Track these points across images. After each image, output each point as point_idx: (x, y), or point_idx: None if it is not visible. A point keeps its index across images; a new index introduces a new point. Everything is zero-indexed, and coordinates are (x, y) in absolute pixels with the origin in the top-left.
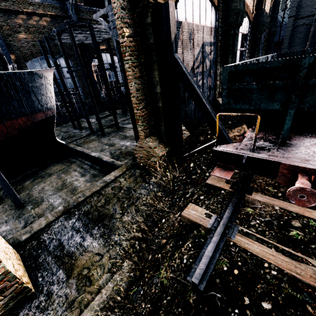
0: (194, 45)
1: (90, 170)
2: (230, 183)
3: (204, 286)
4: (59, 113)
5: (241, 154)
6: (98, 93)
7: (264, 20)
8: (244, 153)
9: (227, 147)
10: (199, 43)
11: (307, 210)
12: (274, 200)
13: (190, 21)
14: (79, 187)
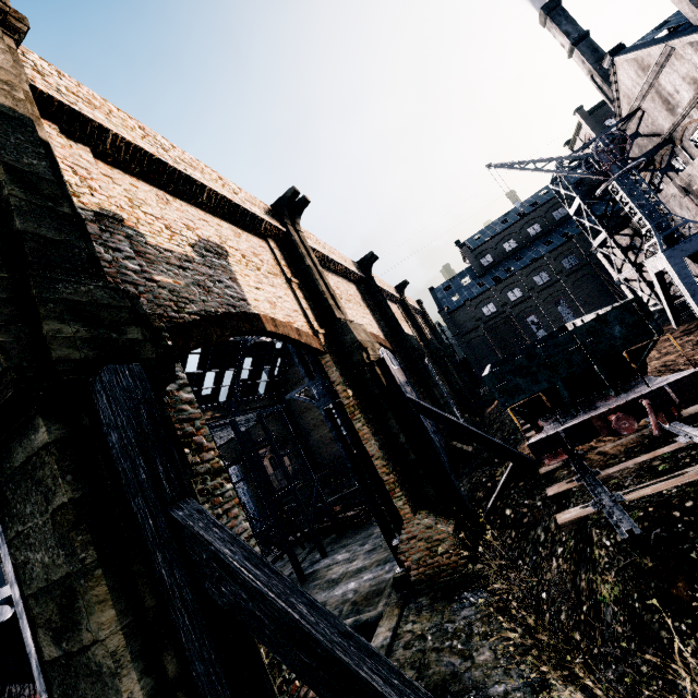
0: None
1: None
2: (572, 481)
3: (639, 530)
4: None
5: (555, 432)
6: None
7: (438, 347)
8: (557, 430)
9: (537, 436)
10: None
11: (654, 452)
12: (624, 464)
13: None
14: None
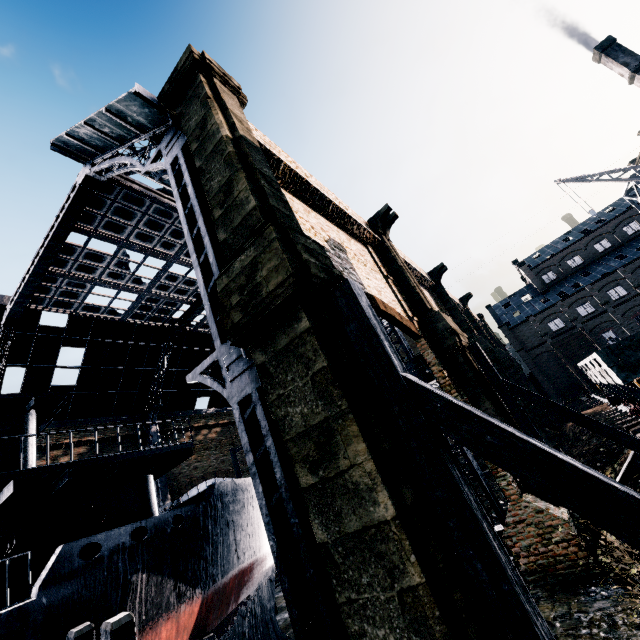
0: None
1: None
2: None
3: None
4: None
5: None
6: None
7: (506, 355)
8: None
9: None
10: None
11: None
12: None
13: None
14: None
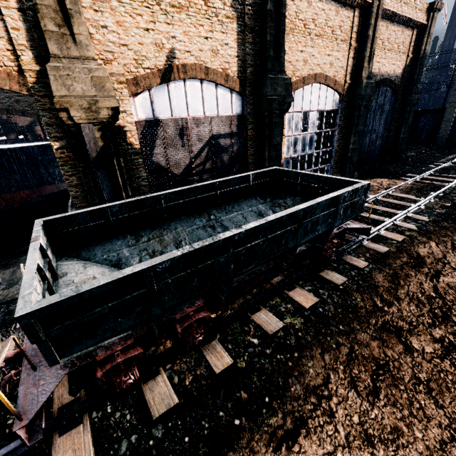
0: (192, 141)
1: None
2: None
3: None
4: None
5: None
6: None
7: (362, 94)
8: None
9: None
10: (203, 137)
11: (65, 382)
12: None
13: (183, 115)
14: None
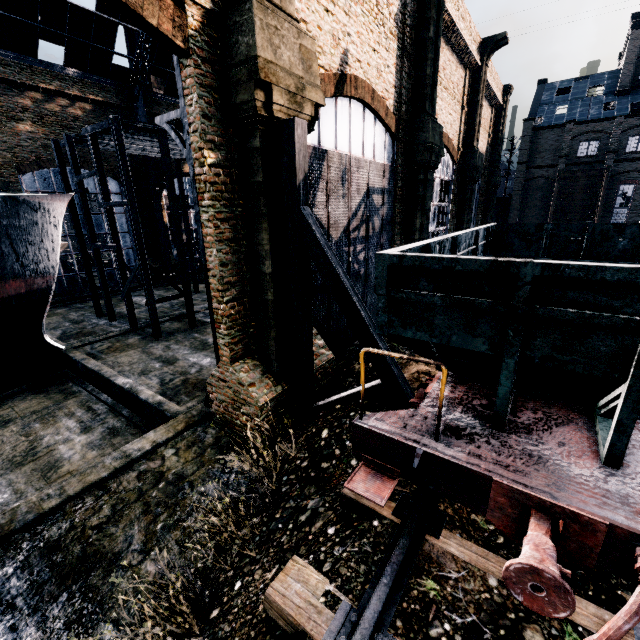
0: (351, 191)
1: (106, 416)
2: (395, 498)
3: None
4: (73, 279)
5: (411, 445)
6: (168, 247)
7: (477, 164)
8: (418, 443)
9: (385, 420)
10: (361, 188)
11: None
12: (488, 556)
13: (345, 151)
14: (67, 462)
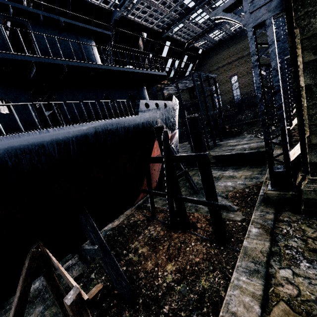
0: None
1: (225, 167)
2: None
3: None
4: None
5: None
6: None
7: None
8: None
9: None
10: None
11: None
12: None
13: None
14: (235, 175)
